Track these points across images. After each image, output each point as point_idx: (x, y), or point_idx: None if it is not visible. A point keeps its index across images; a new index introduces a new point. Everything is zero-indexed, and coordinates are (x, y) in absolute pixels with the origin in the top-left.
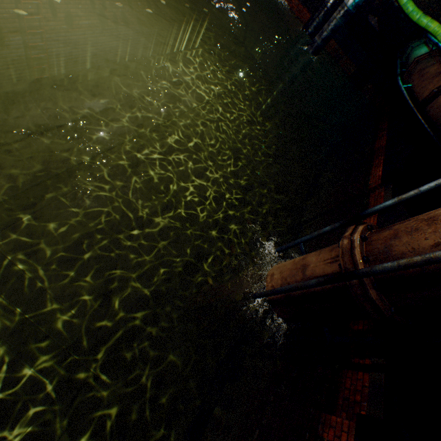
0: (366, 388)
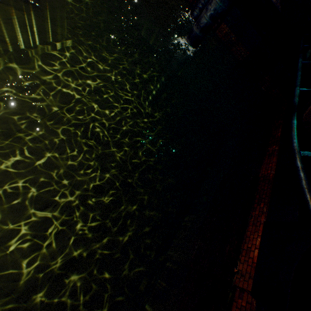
0: None
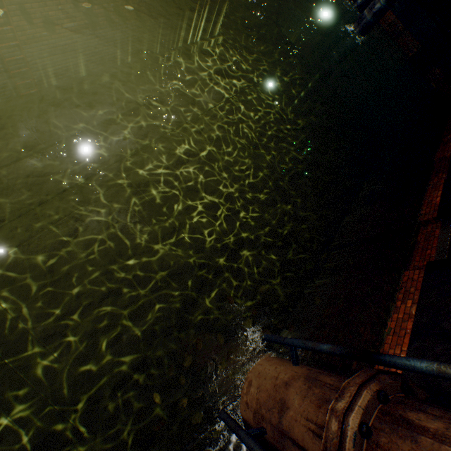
0: None
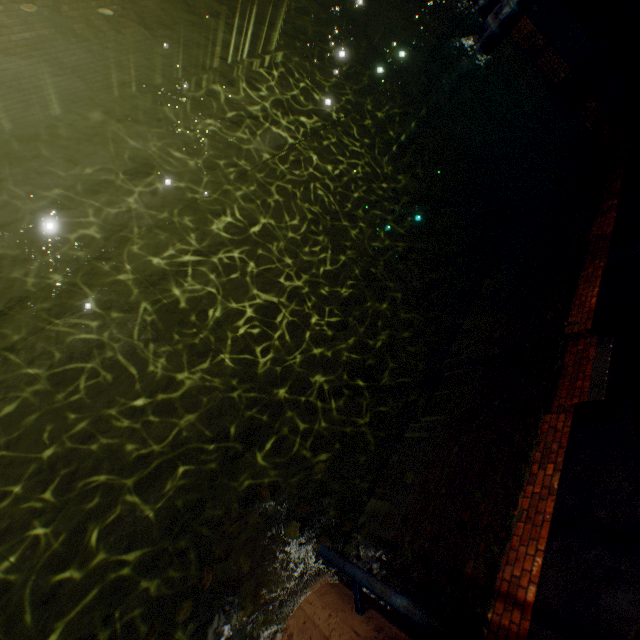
0: None
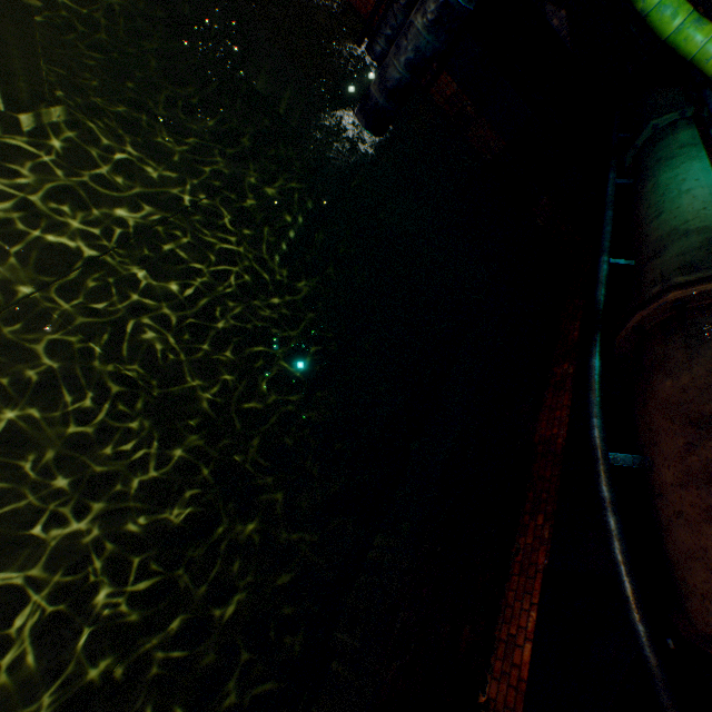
0: None
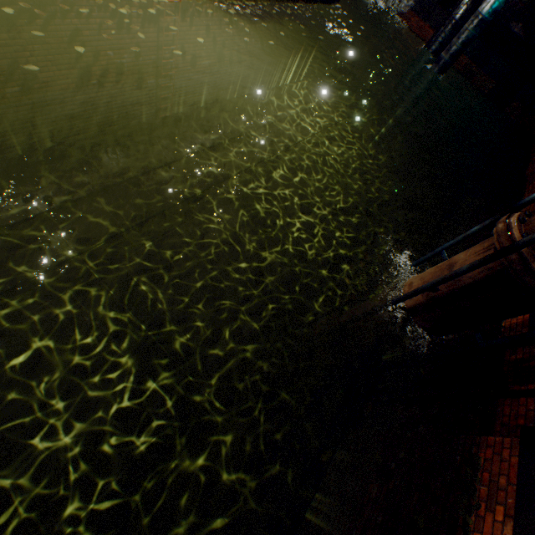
0: (530, 411)
